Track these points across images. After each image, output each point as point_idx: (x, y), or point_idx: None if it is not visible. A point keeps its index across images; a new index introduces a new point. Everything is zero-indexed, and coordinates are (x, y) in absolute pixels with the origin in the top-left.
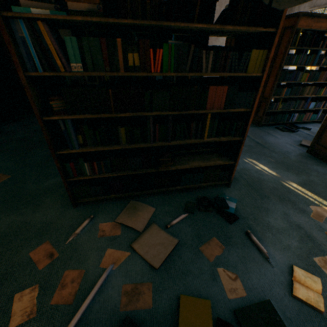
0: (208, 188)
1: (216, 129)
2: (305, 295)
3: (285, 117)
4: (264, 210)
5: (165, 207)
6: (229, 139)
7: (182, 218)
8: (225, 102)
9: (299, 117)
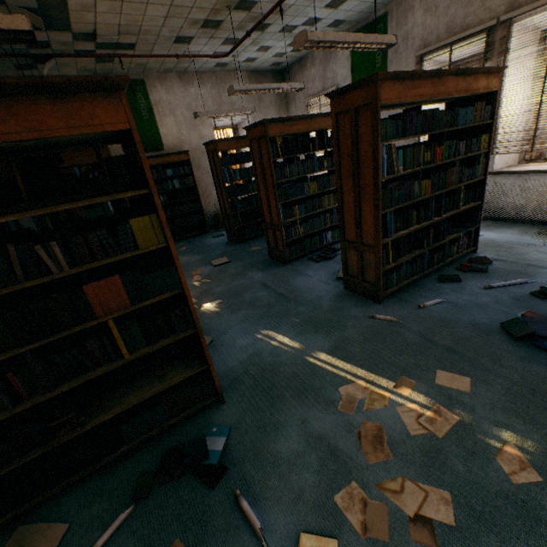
0: (188, 421)
1: (144, 332)
2: None
3: (316, 240)
4: (274, 429)
5: (93, 507)
6: (173, 339)
7: (120, 523)
8: (128, 296)
9: (334, 235)
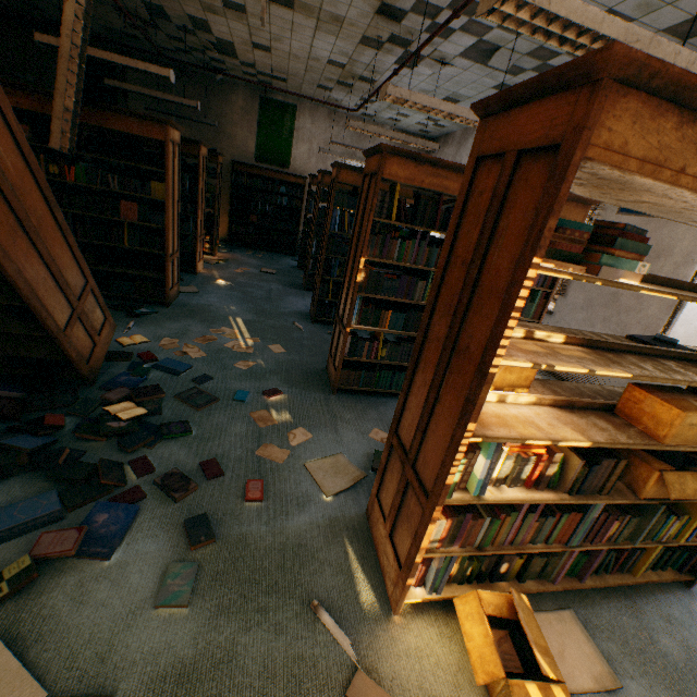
0: (145, 304)
1: (141, 240)
2: (125, 340)
3: None
4: (175, 321)
5: None
6: (152, 251)
7: None
8: (139, 216)
9: None
